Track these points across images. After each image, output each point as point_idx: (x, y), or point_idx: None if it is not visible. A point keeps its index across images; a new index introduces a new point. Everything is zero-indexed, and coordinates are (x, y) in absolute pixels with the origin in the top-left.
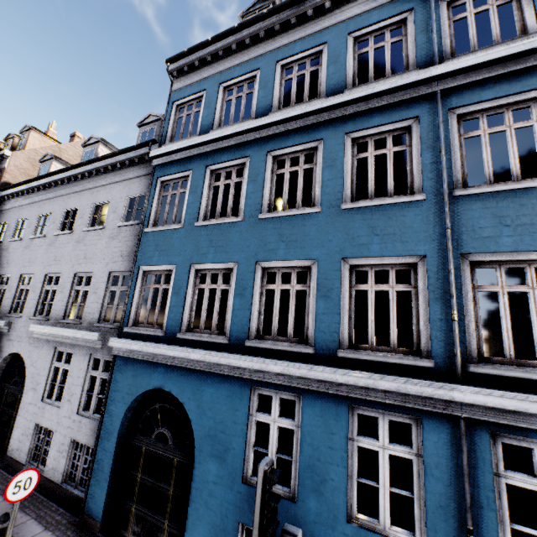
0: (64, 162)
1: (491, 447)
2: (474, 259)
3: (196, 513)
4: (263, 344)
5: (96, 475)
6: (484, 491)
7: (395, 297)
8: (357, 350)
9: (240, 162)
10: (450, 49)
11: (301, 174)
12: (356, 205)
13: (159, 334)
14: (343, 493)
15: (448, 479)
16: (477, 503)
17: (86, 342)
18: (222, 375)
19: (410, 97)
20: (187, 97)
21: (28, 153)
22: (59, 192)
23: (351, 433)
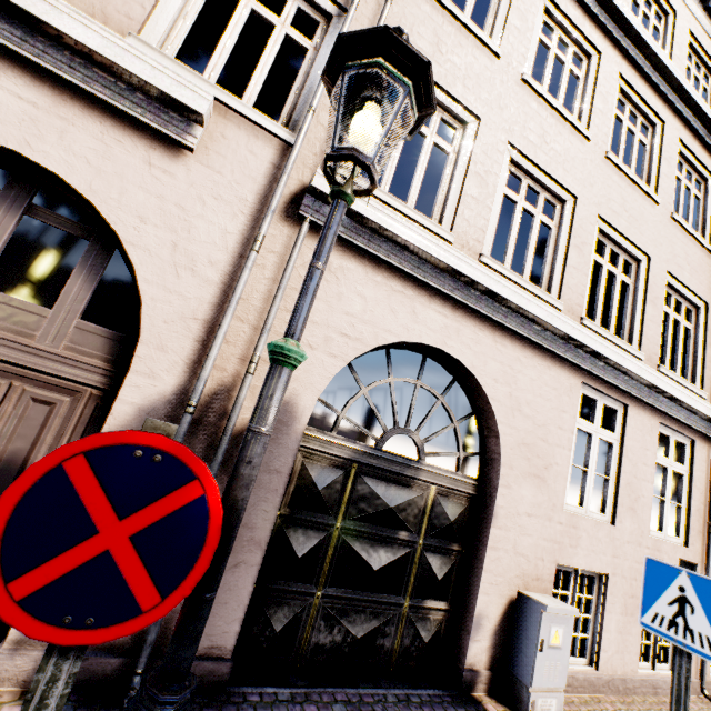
0: None
1: None
2: None
3: None
4: None
5: None
6: None
7: None
8: None
9: None
10: None
11: None
12: None
13: None
14: None
15: None
16: None
17: None
18: None
19: None
20: None
21: None
22: None
23: None
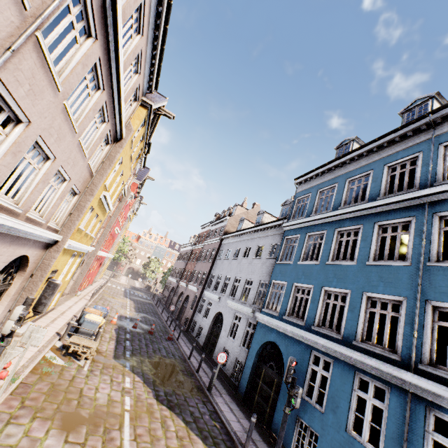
0: (248, 221)
1: (426, 415)
2: (434, 304)
3: (280, 405)
4: (319, 329)
5: (243, 375)
6: (417, 436)
7: (389, 318)
8: (363, 343)
9: (322, 232)
10: (440, 175)
11: (350, 242)
12: (373, 263)
13: (275, 314)
14: (345, 415)
15: (398, 424)
16: (411, 441)
17: (247, 313)
18: (299, 341)
19: (410, 205)
20: (302, 196)
21: (235, 217)
22: (245, 238)
23: (355, 386)
